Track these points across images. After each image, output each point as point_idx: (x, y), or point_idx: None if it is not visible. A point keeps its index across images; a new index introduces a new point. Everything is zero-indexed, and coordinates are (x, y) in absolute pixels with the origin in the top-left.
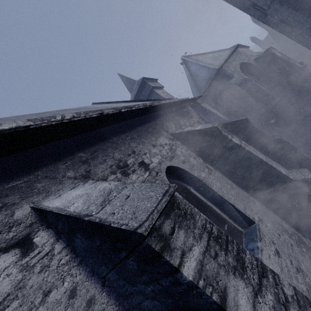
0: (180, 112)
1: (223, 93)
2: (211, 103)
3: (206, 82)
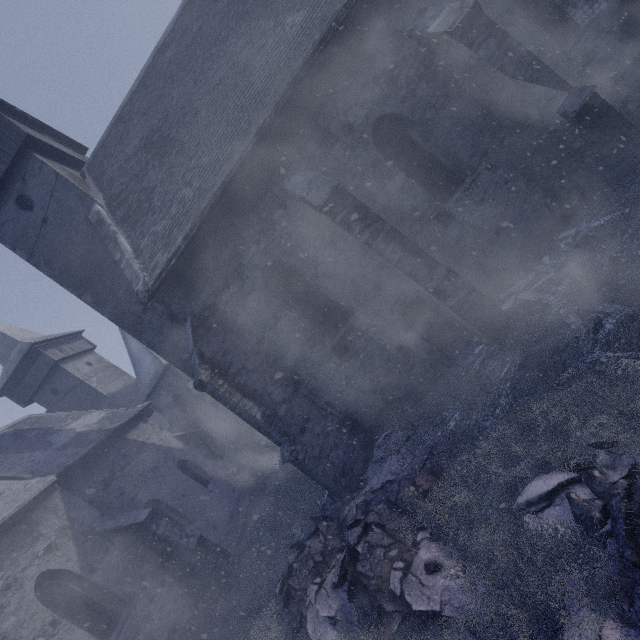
0: (0, 546)
1: (184, 396)
2: (164, 413)
3: (152, 379)
